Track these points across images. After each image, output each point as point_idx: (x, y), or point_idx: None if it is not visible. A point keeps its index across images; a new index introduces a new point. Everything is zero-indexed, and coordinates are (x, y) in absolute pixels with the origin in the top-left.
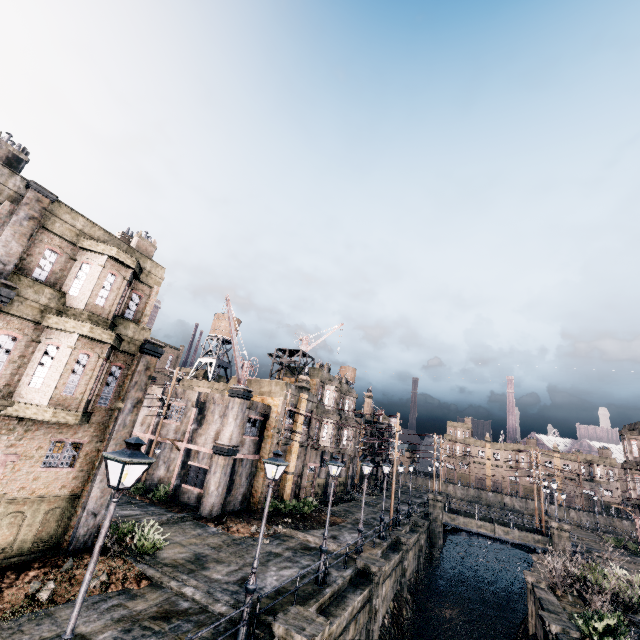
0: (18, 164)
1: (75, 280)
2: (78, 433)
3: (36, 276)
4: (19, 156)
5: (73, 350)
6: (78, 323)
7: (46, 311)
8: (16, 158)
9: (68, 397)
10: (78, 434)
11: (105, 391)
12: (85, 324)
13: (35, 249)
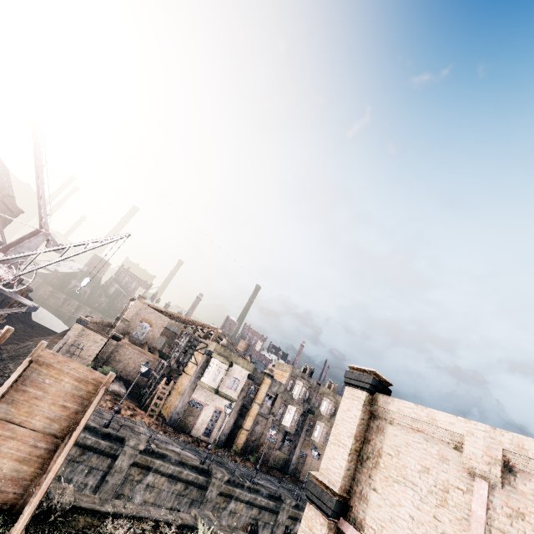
0: (312, 373)
1: (322, 406)
2: (320, 450)
3: (315, 405)
4: (313, 371)
5: (323, 427)
6: (324, 420)
7: (317, 415)
8: (312, 372)
9: (321, 440)
10: (320, 451)
11: (326, 439)
12: (326, 421)
13: (316, 398)
